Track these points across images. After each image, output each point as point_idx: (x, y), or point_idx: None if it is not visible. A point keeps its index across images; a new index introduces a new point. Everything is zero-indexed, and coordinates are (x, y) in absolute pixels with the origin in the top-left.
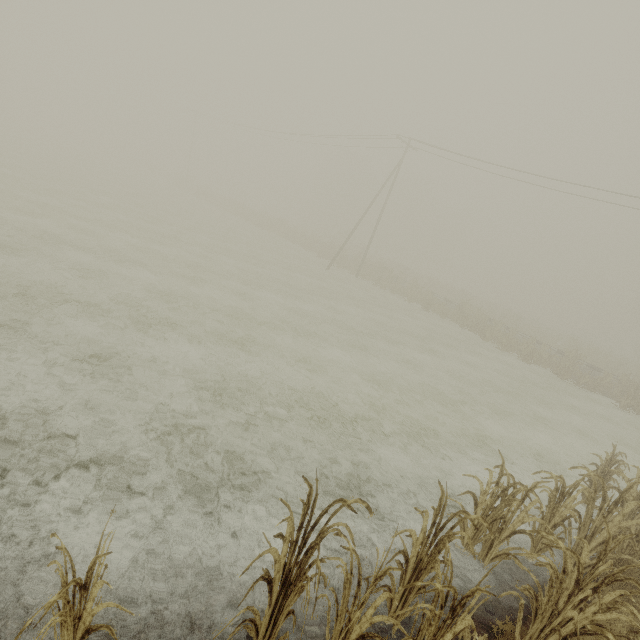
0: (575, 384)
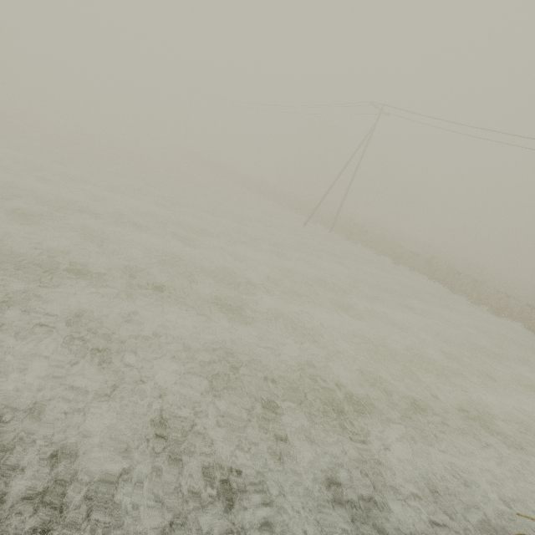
0: None
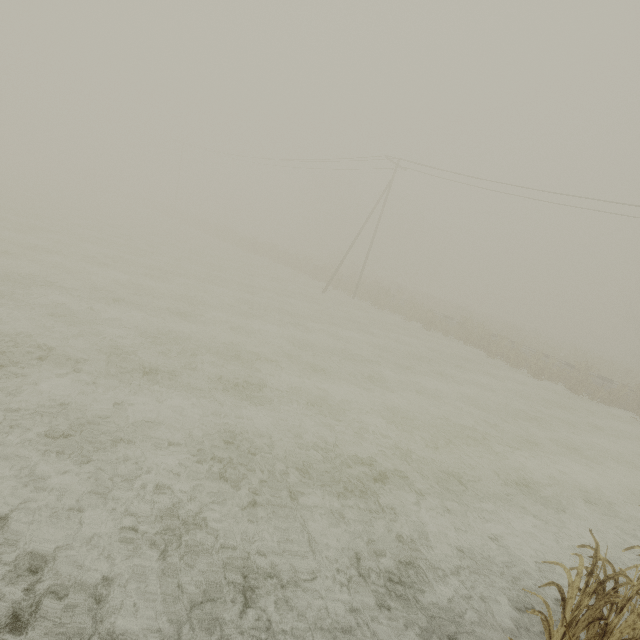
0: (590, 398)
